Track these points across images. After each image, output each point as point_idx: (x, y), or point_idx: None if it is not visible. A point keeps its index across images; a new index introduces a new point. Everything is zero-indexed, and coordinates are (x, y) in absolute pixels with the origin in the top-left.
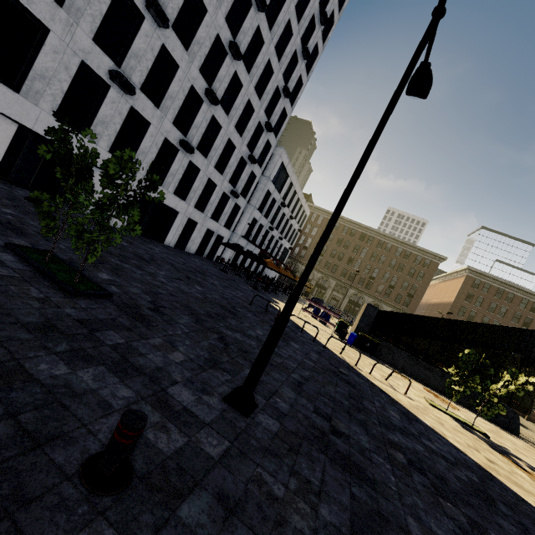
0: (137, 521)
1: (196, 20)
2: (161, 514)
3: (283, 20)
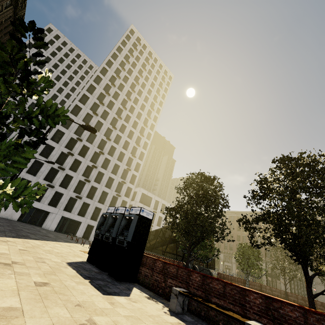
0: None
1: (79, 165)
2: None
3: (118, 152)
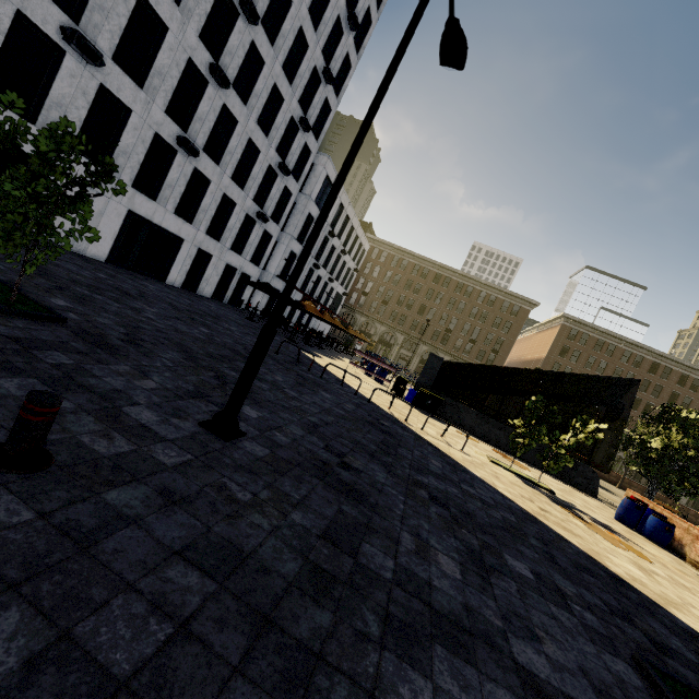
0: (47, 494)
1: None
2: (81, 494)
3: None
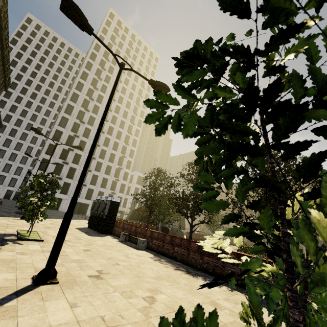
0: None
1: (80, 158)
2: None
3: (112, 143)
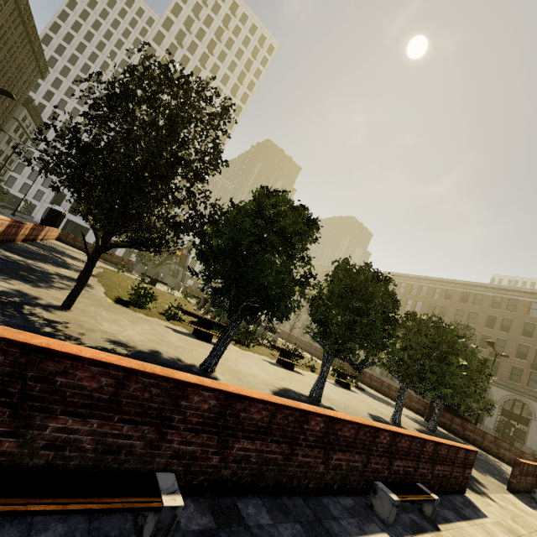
0: None
1: None
2: None
3: None
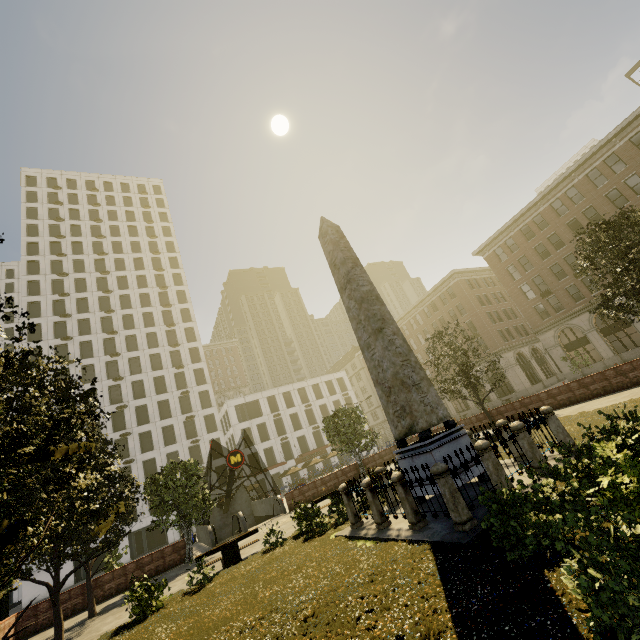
0: None
1: None
2: None
3: (150, 383)
